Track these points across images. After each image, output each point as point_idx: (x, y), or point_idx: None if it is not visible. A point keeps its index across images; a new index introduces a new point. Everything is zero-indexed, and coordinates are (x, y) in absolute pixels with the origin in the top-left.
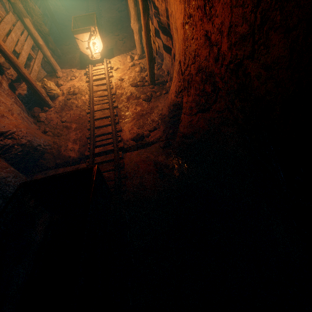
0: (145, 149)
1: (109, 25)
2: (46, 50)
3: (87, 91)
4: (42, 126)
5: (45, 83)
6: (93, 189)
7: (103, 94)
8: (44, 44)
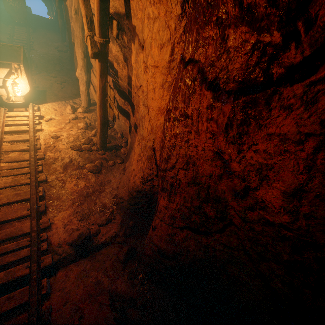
0: (92, 261)
1: (43, 62)
2: None
3: None
4: None
5: None
6: None
7: (20, 158)
8: None
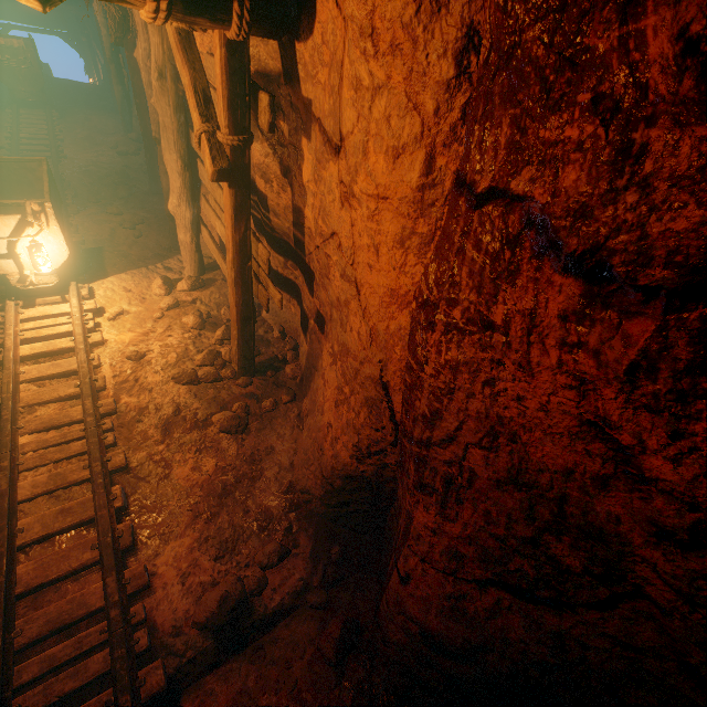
0: (259, 663)
1: (89, 182)
2: None
3: None
4: None
5: None
6: None
7: (62, 419)
8: None
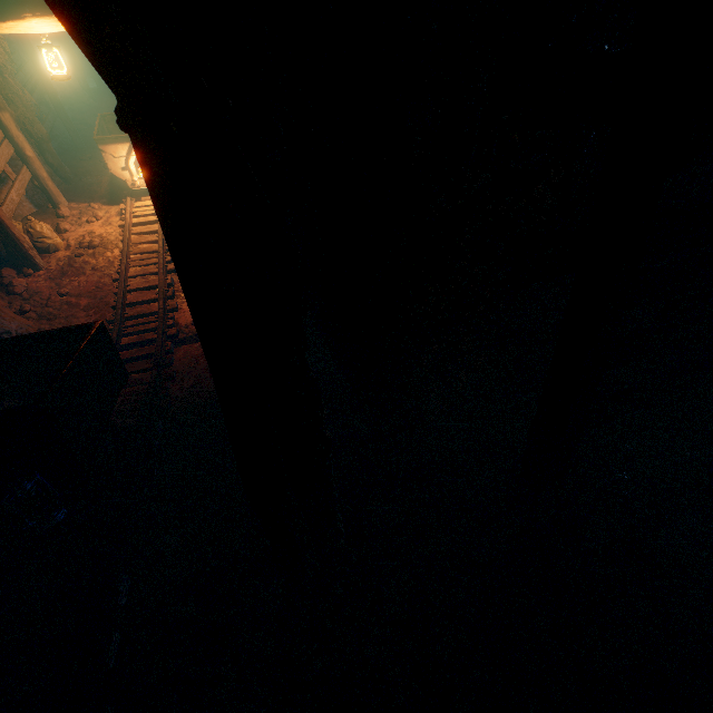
0: None
1: None
2: (40, 167)
3: (117, 243)
4: (17, 303)
5: (30, 225)
6: (90, 340)
7: (149, 249)
8: (36, 156)
